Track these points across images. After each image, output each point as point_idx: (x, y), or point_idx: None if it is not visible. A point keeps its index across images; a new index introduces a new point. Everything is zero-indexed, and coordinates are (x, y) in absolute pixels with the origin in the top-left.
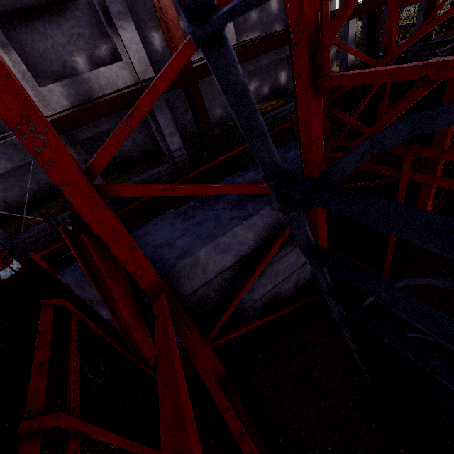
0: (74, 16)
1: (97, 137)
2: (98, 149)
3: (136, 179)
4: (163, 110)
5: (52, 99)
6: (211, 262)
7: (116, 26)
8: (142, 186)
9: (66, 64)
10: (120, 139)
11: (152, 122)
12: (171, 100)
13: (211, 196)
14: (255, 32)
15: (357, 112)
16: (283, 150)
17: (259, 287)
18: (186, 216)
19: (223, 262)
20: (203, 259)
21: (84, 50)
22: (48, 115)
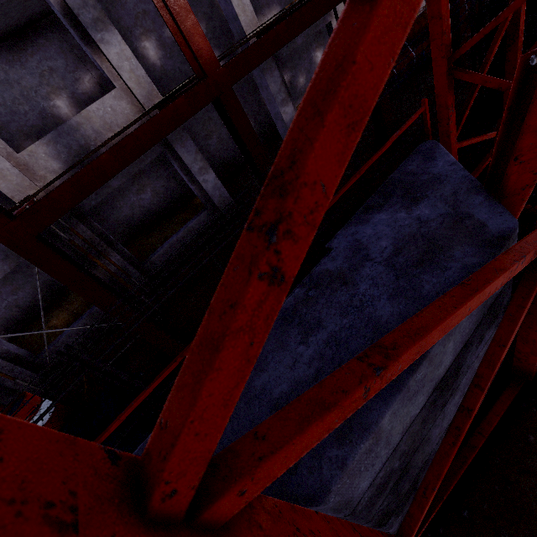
0: (38, 47)
1: (108, 197)
2: (112, 211)
3: (171, 241)
4: (184, 141)
5: (38, 165)
6: (396, 422)
7: (96, 41)
8: (316, 413)
9: (45, 114)
10: (251, 335)
11: (174, 161)
12: (187, 125)
13: (328, 272)
14: (273, 7)
15: (484, 70)
16: (416, 161)
17: (450, 410)
18: (302, 322)
19: (412, 409)
20: (387, 426)
21: (63, 88)
22: (38, 187)
